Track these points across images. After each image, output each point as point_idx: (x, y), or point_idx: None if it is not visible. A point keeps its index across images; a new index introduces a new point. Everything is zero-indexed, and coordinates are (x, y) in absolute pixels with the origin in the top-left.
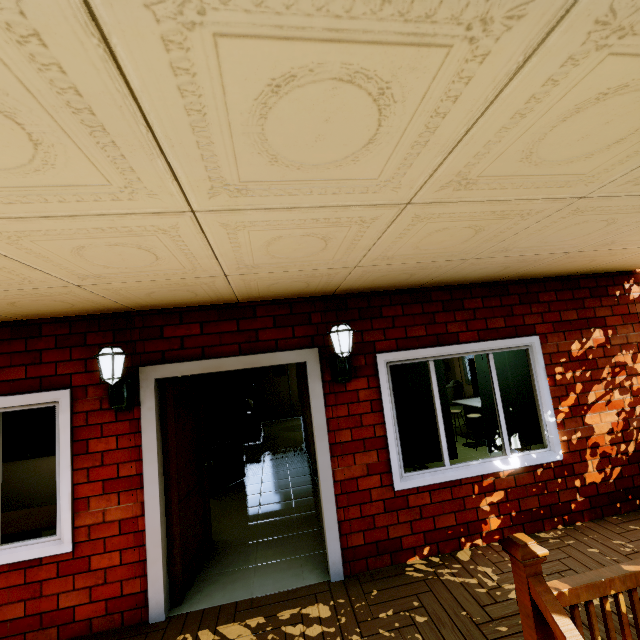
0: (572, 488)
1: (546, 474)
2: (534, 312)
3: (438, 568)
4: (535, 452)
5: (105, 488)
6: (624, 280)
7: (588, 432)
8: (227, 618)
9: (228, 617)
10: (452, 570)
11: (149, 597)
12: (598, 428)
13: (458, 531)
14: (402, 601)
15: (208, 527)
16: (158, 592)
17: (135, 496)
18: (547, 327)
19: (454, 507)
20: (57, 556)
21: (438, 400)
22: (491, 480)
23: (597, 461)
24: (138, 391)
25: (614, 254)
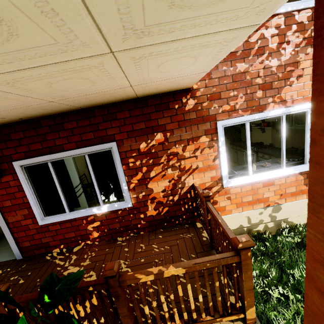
0: (139, 218)
1: (124, 213)
2: (114, 126)
3: (59, 255)
4: (117, 203)
5: None
6: (182, 96)
7: (149, 192)
8: None
9: None
10: (62, 256)
11: None
12: (156, 189)
13: (77, 238)
14: (27, 272)
15: None
16: None
17: None
18: (123, 135)
19: (74, 229)
20: None
21: (57, 182)
22: (92, 217)
23: (154, 205)
24: None
25: (109, 93)
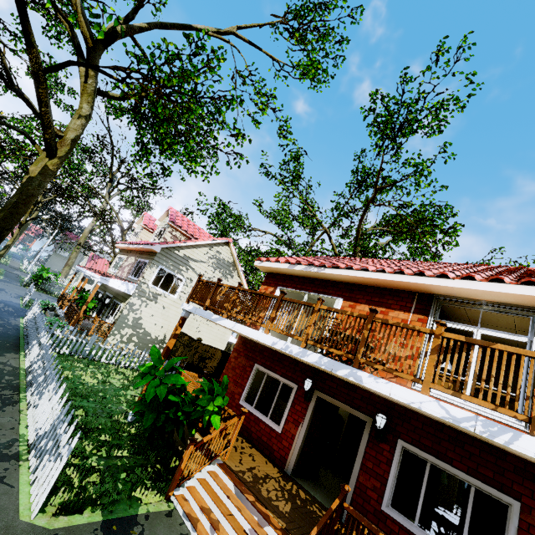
0: None
1: None
2: (525, 485)
3: None
4: None
5: (293, 421)
6: None
7: None
8: (303, 490)
9: (303, 490)
10: None
11: (289, 464)
12: None
13: None
14: None
15: (318, 468)
16: (292, 465)
17: (299, 430)
18: (534, 504)
19: None
20: (277, 432)
21: (424, 486)
22: None
23: None
24: (312, 397)
25: None
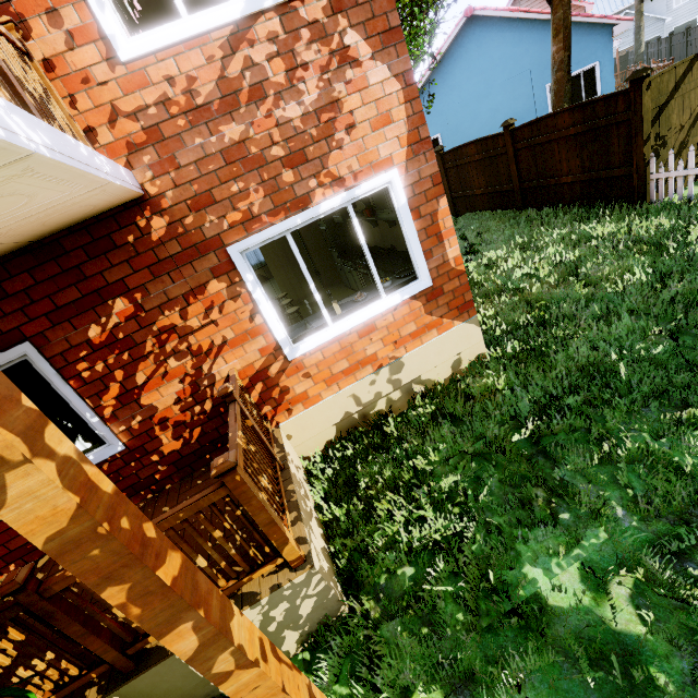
0: (151, 464)
1: (115, 465)
2: (9, 312)
3: None
4: (93, 453)
5: None
6: (135, 215)
7: (150, 412)
8: None
9: None
10: None
11: None
12: (161, 404)
13: None
14: None
15: None
16: None
17: None
18: (40, 324)
19: None
20: None
21: None
22: None
23: (171, 432)
24: None
25: None
